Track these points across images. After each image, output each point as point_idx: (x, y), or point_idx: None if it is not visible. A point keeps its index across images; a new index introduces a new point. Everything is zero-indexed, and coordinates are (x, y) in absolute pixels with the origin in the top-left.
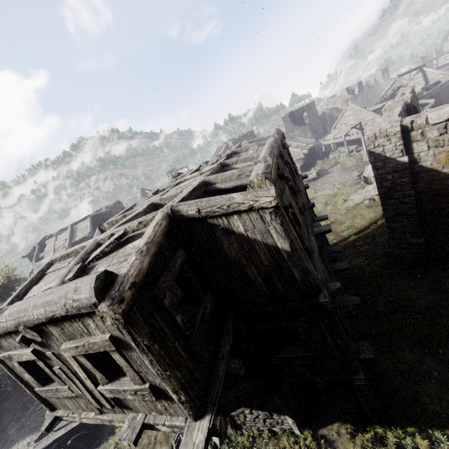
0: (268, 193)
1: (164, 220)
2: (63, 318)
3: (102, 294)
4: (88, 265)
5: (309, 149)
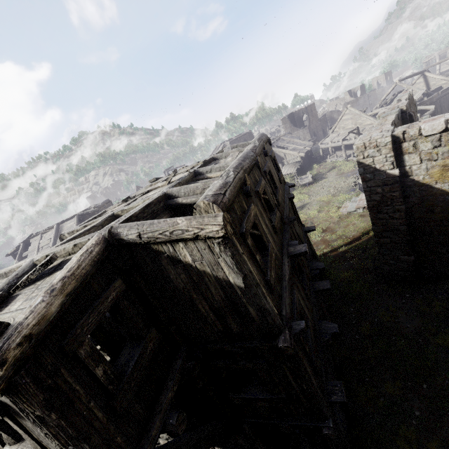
0: (214, 221)
1: (97, 246)
2: None
3: None
4: (14, 293)
5: (307, 152)
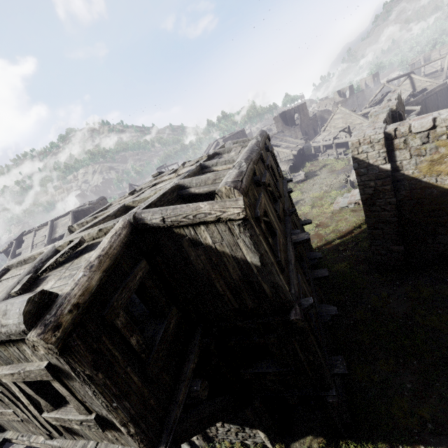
0: (236, 205)
1: (124, 229)
2: None
3: (34, 319)
4: (41, 275)
5: (299, 150)
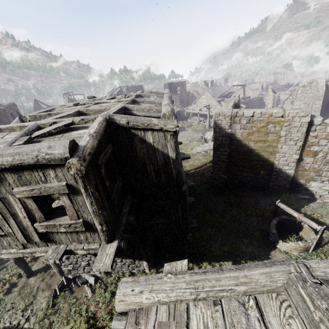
0: (173, 123)
1: (104, 122)
2: (28, 167)
3: (71, 153)
4: (32, 139)
5: (177, 111)
